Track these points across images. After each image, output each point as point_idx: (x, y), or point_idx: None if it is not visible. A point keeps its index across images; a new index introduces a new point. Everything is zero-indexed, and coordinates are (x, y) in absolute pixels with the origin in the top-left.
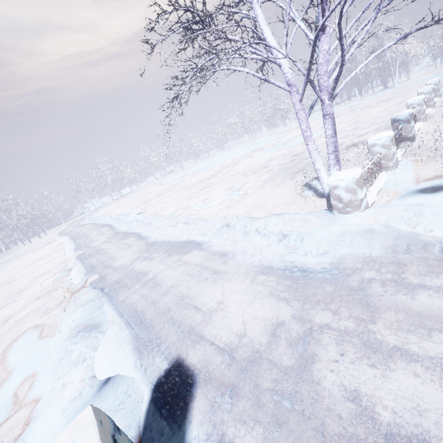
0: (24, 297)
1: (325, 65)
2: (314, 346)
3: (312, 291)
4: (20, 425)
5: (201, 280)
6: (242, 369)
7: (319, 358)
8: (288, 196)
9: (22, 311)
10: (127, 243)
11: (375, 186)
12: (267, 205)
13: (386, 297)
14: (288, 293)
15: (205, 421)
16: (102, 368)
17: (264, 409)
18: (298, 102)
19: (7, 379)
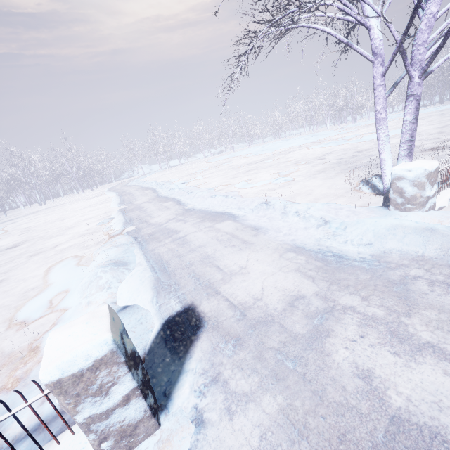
0: (71, 233)
1: (427, 33)
2: (332, 323)
3: (343, 275)
4: (50, 324)
5: (228, 246)
6: (251, 326)
7: (335, 334)
8: (339, 189)
9: (67, 243)
10: (166, 205)
11: (449, 191)
12: (313, 194)
13: (431, 296)
14: (316, 273)
15: (204, 359)
16: (123, 297)
17: (265, 363)
18: (380, 75)
19: (47, 289)
